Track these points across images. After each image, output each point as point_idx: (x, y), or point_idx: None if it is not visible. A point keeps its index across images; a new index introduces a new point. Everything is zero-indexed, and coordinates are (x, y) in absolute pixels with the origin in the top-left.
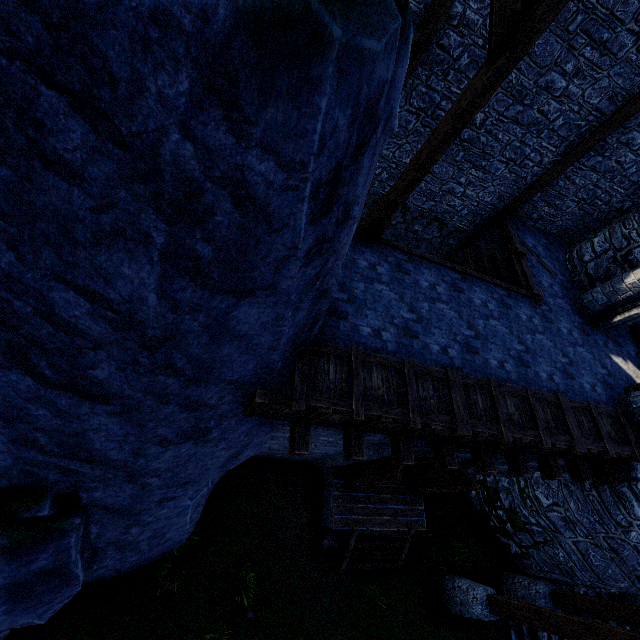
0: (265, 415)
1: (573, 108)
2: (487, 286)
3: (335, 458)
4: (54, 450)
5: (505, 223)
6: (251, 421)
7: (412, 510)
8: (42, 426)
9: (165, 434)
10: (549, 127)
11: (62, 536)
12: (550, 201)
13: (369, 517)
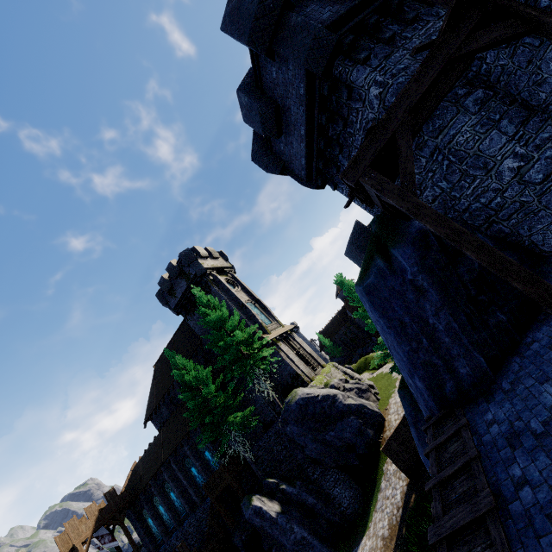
0: None
1: None
2: None
3: None
4: None
5: None
6: None
7: None
8: None
9: None
10: None
11: None
12: None
13: None
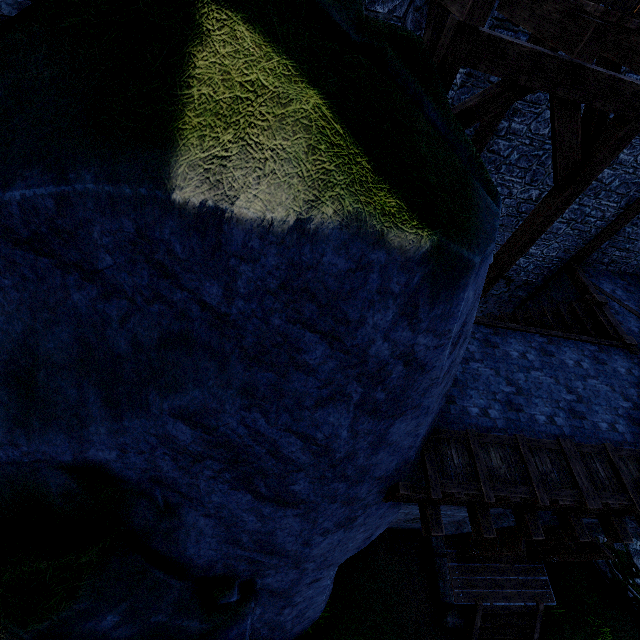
0: (398, 499)
1: (627, 171)
2: (575, 344)
3: (446, 527)
4: (250, 546)
5: (576, 273)
6: (386, 505)
7: (535, 581)
8: (248, 528)
9: (327, 526)
10: (606, 189)
11: (243, 619)
12: (620, 246)
13: (490, 590)
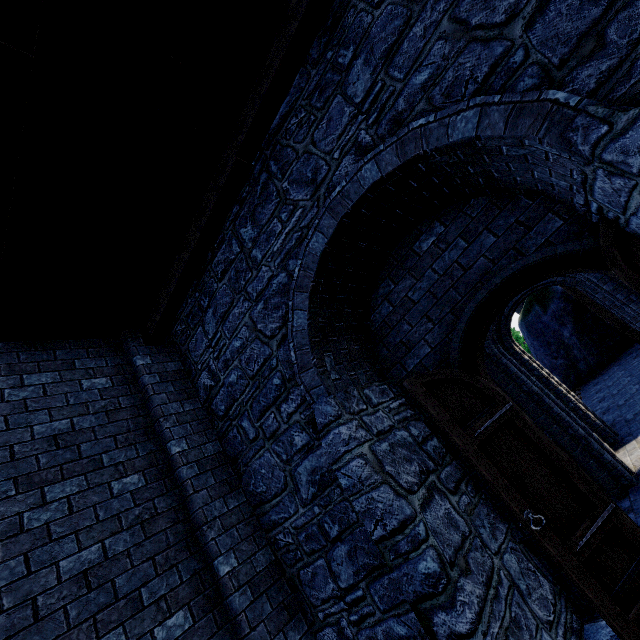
0: None
1: None
2: None
3: None
4: None
5: None
6: None
7: None
8: None
9: None
10: None
11: None
12: None
13: None
